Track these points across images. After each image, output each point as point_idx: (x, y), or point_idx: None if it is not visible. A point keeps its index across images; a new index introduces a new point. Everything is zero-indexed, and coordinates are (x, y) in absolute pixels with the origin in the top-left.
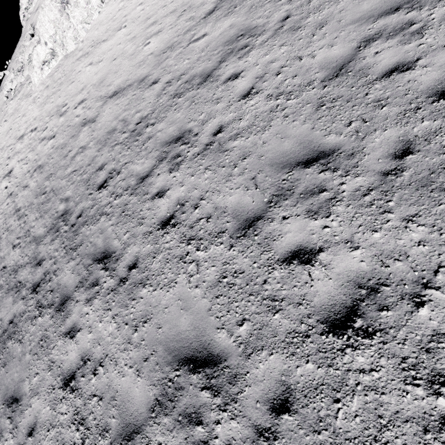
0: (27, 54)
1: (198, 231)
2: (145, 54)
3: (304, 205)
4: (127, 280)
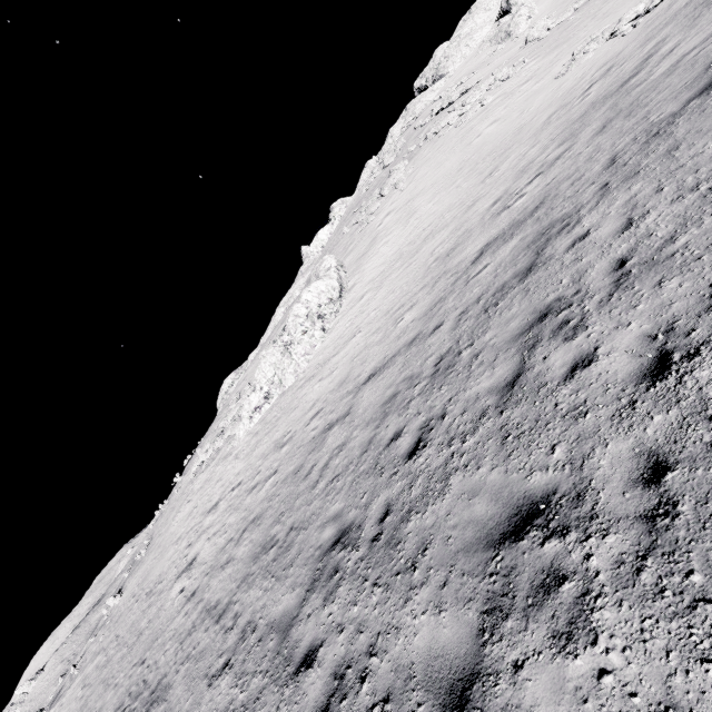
0: (231, 416)
1: None
2: (402, 327)
3: None
4: (675, 503)
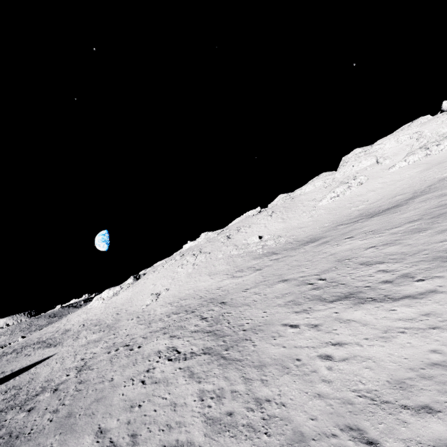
0: None
1: None
2: (67, 327)
3: None
4: None
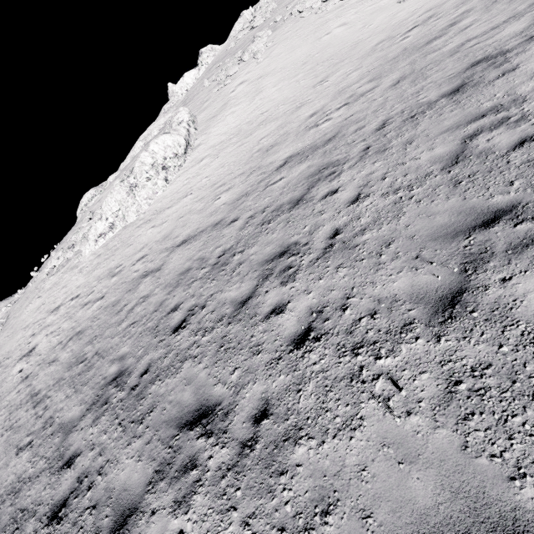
0: (82, 233)
1: (364, 334)
2: (217, 206)
3: (523, 259)
4: (257, 441)
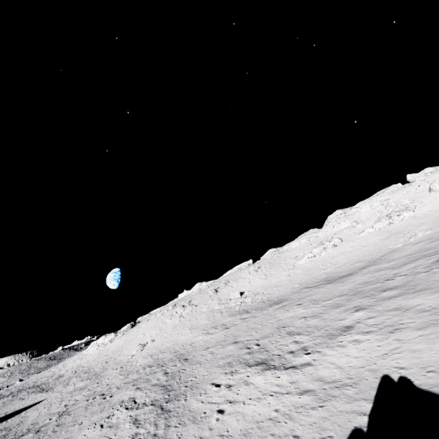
0: None
1: None
2: (61, 372)
3: None
4: None
